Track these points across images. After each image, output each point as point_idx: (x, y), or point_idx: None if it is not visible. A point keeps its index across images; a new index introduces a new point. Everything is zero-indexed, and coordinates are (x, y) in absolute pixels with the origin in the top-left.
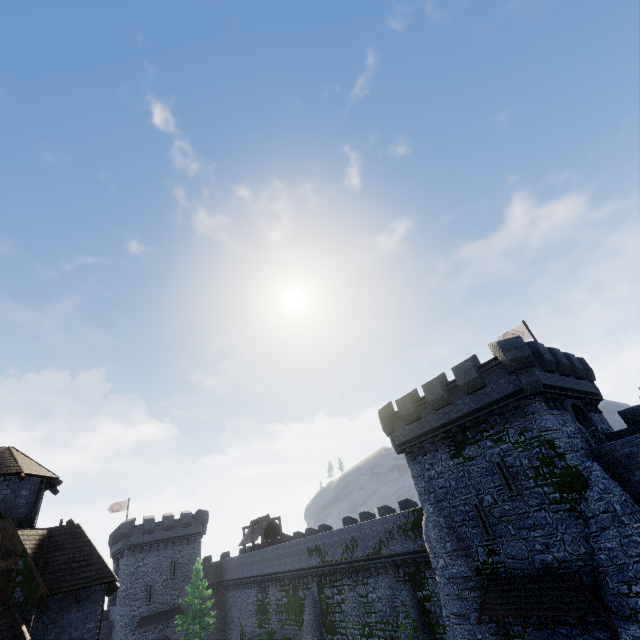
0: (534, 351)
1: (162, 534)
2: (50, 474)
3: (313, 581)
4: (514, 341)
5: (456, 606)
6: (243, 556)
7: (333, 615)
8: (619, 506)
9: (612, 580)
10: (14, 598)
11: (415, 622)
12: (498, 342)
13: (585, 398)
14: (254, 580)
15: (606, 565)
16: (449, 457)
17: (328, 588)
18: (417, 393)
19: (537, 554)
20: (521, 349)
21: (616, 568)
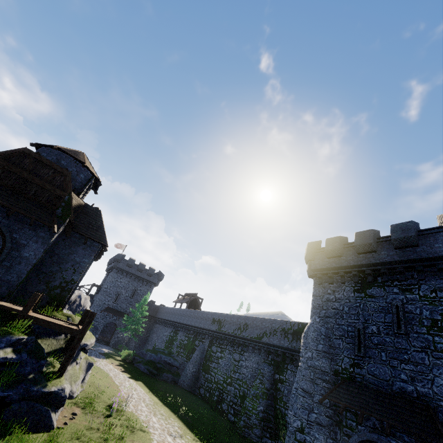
0: None
1: (135, 271)
2: (97, 177)
3: (208, 338)
4: None
5: (307, 385)
6: (172, 308)
7: (211, 362)
8: None
9: None
10: (57, 212)
11: (265, 389)
12: None
13: None
14: (173, 324)
15: None
16: (352, 290)
17: (215, 346)
18: (346, 240)
19: (399, 381)
20: None
21: None
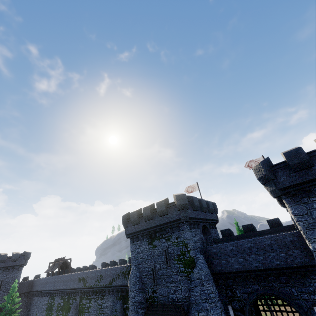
0: (191, 200)
1: None
2: None
3: (78, 295)
4: (182, 196)
5: None
6: (45, 278)
7: (84, 313)
8: (204, 277)
9: (193, 309)
10: None
11: None
12: (176, 195)
13: (210, 222)
14: (49, 292)
15: (193, 302)
16: (147, 244)
17: (84, 299)
18: (141, 210)
19: (171, 294)
20: (184, 200)
21: (196, 304)
